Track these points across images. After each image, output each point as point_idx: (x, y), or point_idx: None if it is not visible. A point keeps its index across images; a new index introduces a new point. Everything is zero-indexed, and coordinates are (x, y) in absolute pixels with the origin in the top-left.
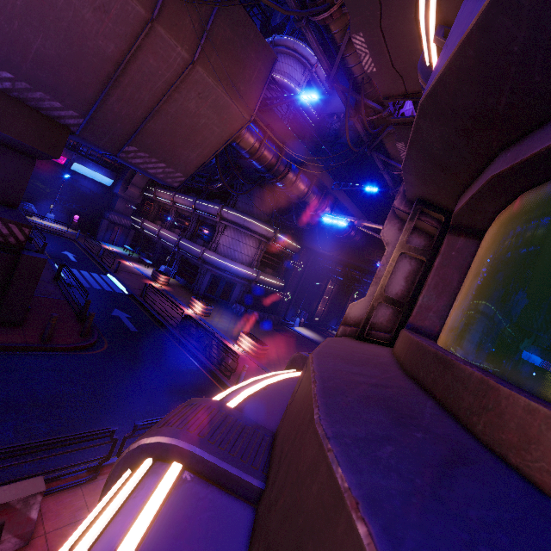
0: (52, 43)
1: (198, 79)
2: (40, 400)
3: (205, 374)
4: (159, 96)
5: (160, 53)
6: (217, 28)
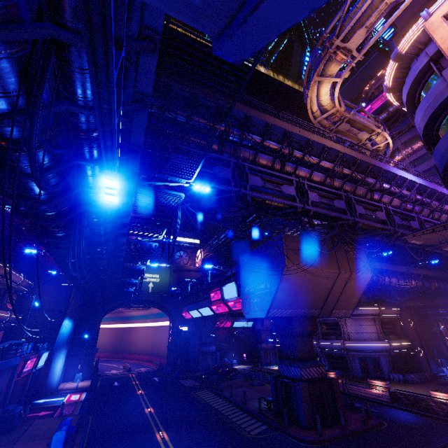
0: (315, 294)
1: (353, 276)
2: (409, 447)
3: (447, 424)
4: (342, 288)
5: (342, 277)
6: (349, 257)
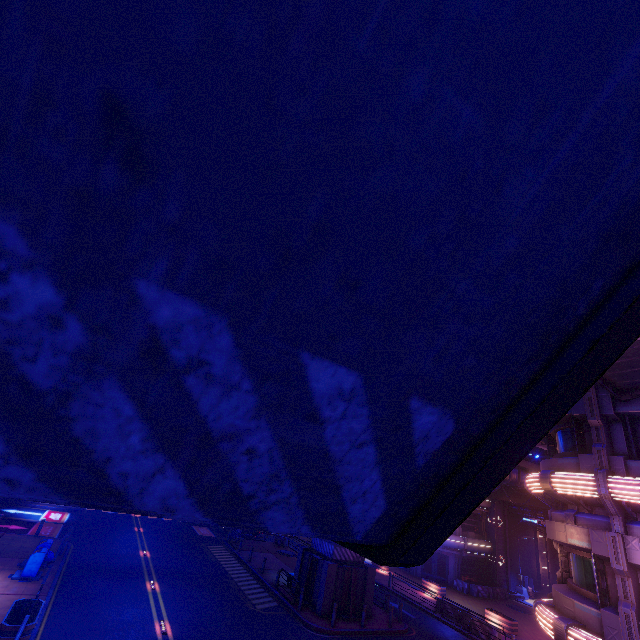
0: None
1: None
2: None
3: None
4: None
5: None
6: None
